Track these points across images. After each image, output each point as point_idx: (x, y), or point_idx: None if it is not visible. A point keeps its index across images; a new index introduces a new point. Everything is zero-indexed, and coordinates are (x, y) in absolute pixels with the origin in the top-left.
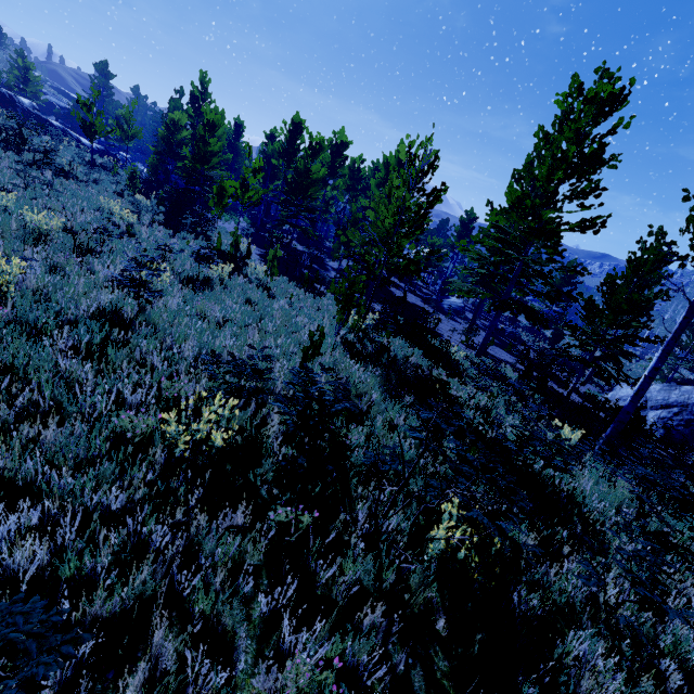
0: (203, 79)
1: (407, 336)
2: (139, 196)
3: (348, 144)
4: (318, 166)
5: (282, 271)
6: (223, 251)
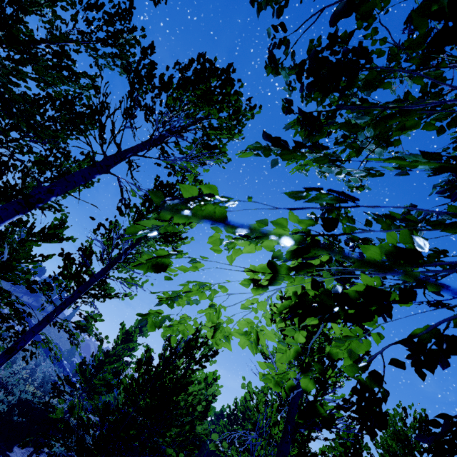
0: None
1: None
2: None
3: None
4: None
5: None
6: None
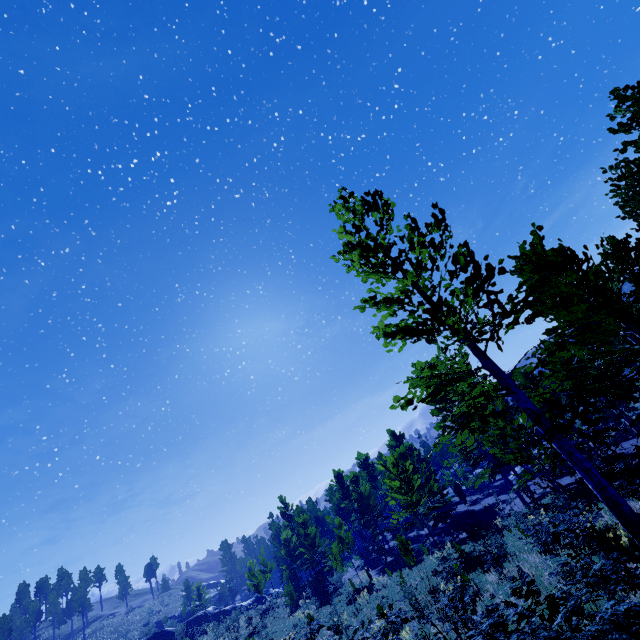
0: (281, 500)
1: (476, 538)
2: (301, 601)
3: (367, 456)
4: (363, 486)
5: (396, 570)
6: (358, 588)
